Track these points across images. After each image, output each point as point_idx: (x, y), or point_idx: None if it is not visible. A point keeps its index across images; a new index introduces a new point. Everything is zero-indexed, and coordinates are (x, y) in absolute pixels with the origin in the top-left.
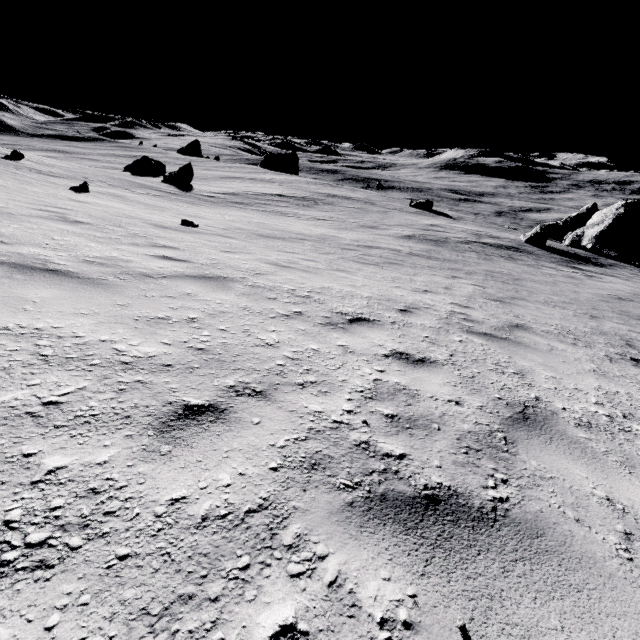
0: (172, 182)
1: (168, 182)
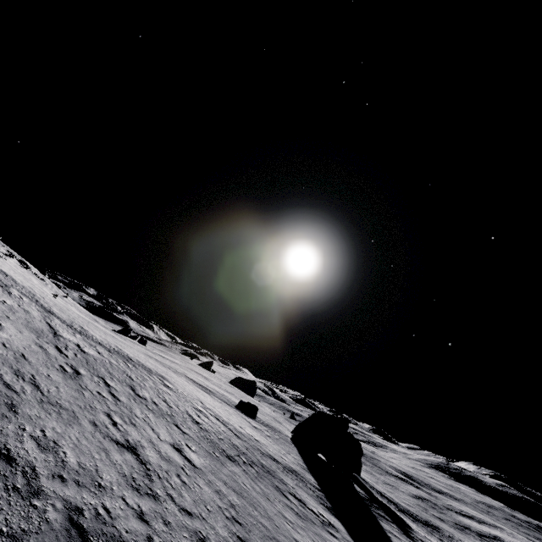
0: (119, 332)
1: (118, 331)
